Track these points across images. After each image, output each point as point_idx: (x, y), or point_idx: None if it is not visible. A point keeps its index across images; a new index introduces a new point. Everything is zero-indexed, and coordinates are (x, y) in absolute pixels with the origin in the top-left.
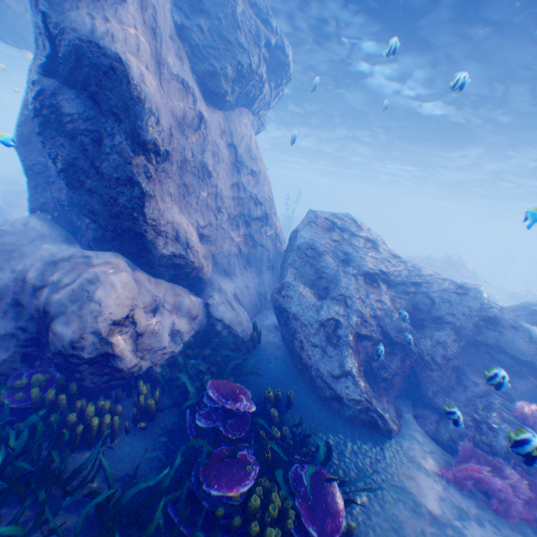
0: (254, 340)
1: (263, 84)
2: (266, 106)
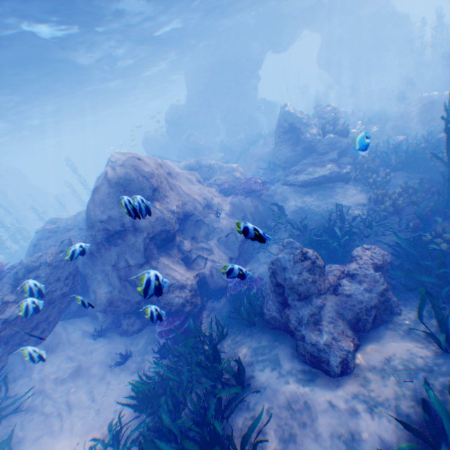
0: None
1: None
2: None
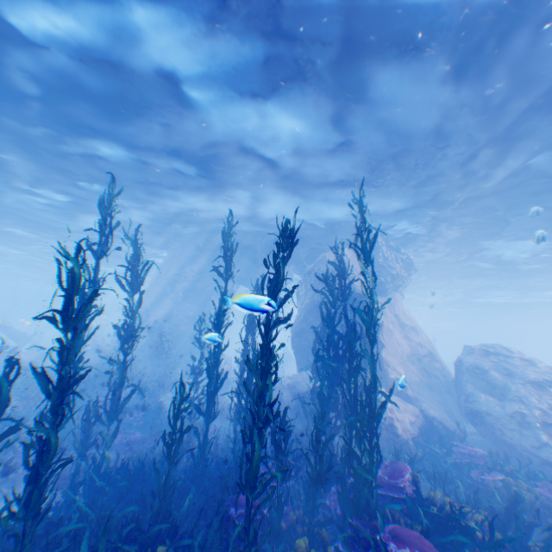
0: (462, 431)
1: (402, 278)
2: (404, 286)
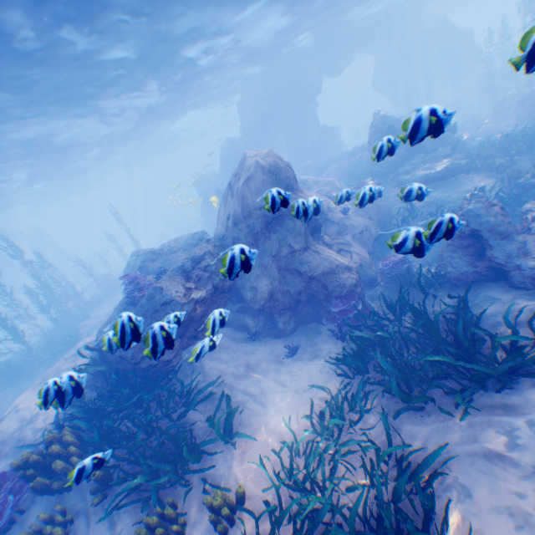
0: None
1: None
2: None
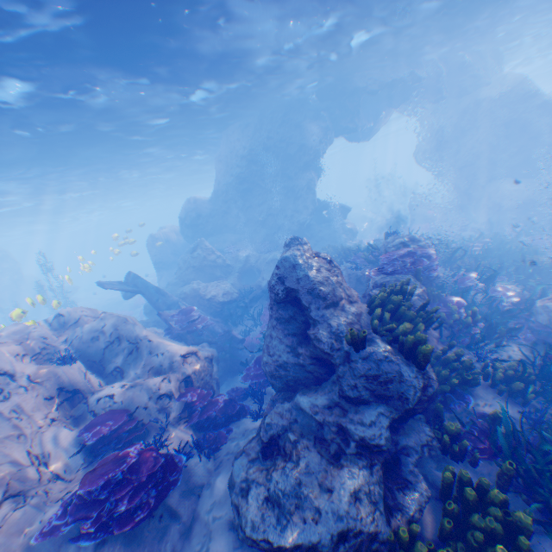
0: None
1: None
2: None
